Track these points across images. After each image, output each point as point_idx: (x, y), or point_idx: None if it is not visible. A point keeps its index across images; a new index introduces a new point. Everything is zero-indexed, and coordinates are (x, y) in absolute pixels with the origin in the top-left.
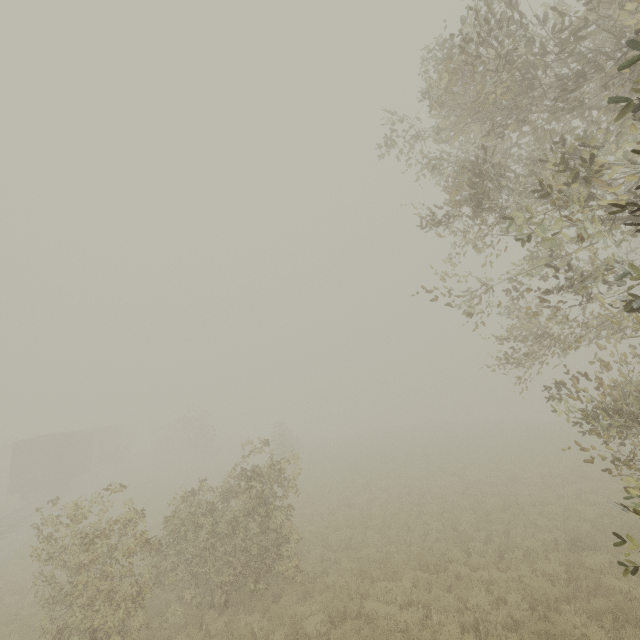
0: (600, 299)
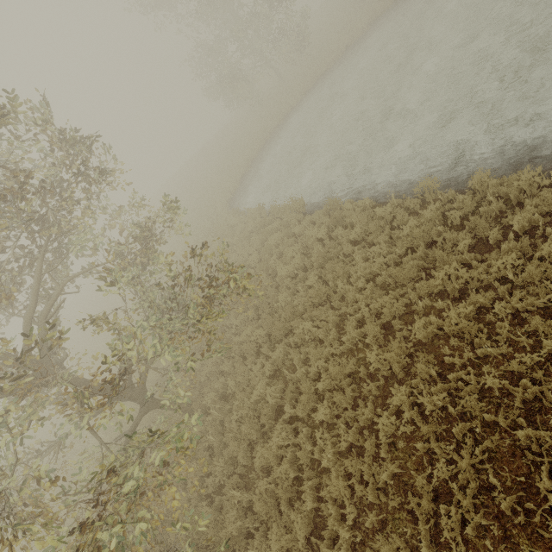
0: None
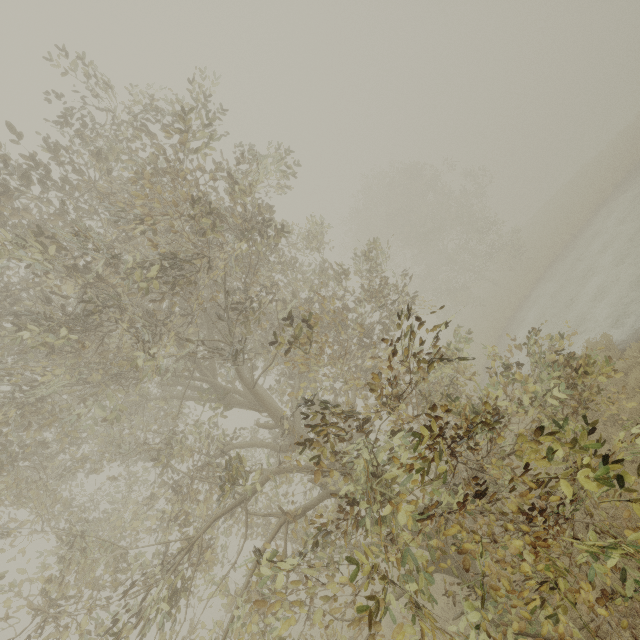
0: (196, 549)
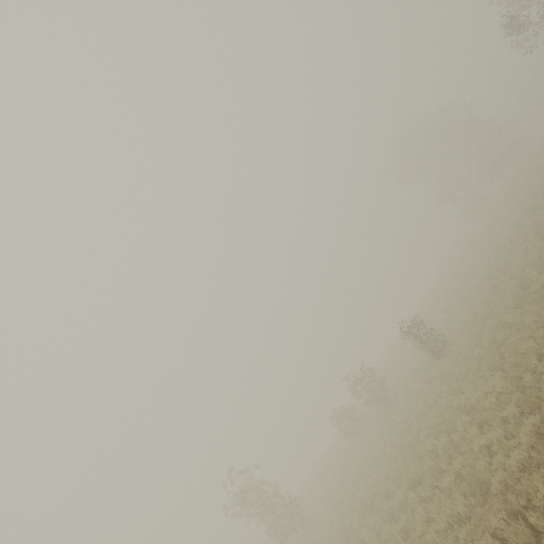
0: None
